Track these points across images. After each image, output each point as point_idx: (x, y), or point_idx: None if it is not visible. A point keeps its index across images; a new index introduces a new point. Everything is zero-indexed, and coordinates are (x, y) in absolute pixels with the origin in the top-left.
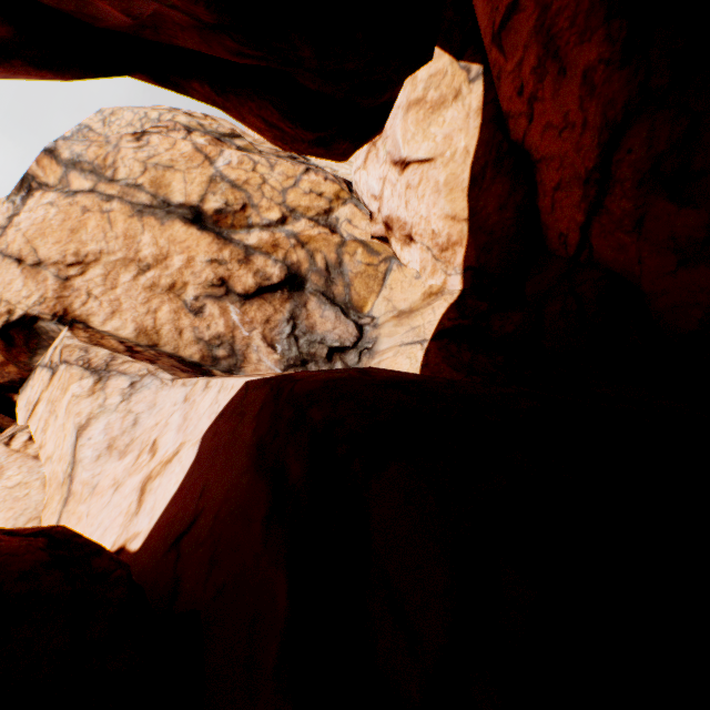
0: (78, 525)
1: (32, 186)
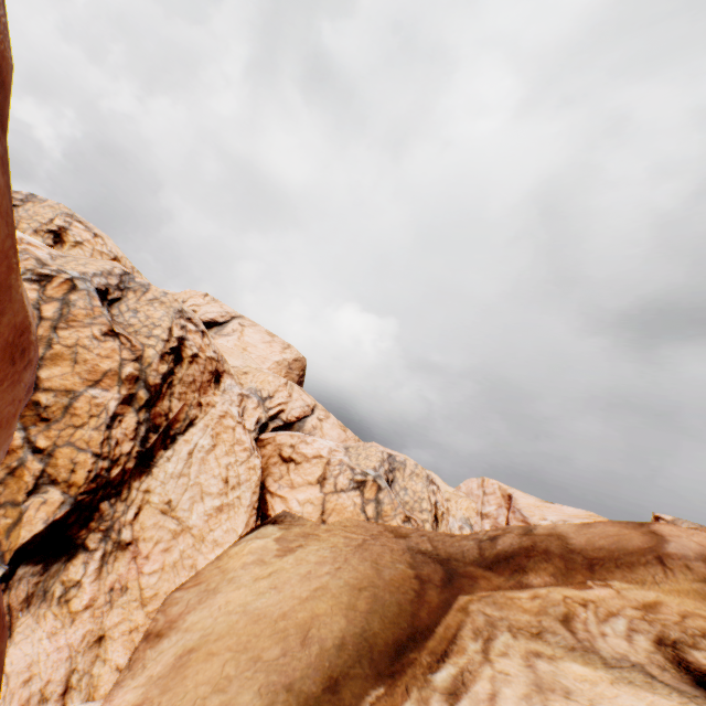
0: None
1: (360, 487)
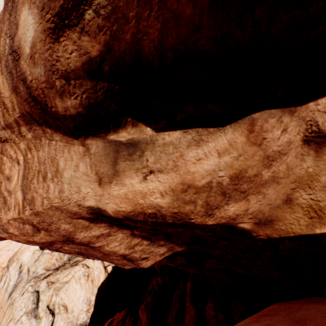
0: (2, 256)
1: None
